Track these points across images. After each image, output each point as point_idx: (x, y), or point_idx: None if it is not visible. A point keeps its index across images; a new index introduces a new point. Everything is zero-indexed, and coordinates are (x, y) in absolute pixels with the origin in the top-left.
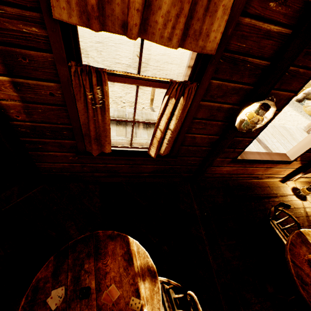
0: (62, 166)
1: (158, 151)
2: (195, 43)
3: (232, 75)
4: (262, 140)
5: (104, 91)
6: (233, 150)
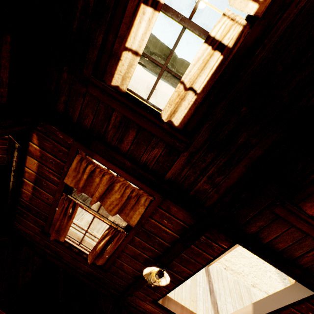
0: (29, 232)
1: (95, 259)
2: (125, 217)
3: (148, 240)
4: (216, 292)
5: (74, 210)
6: (153, 291)
